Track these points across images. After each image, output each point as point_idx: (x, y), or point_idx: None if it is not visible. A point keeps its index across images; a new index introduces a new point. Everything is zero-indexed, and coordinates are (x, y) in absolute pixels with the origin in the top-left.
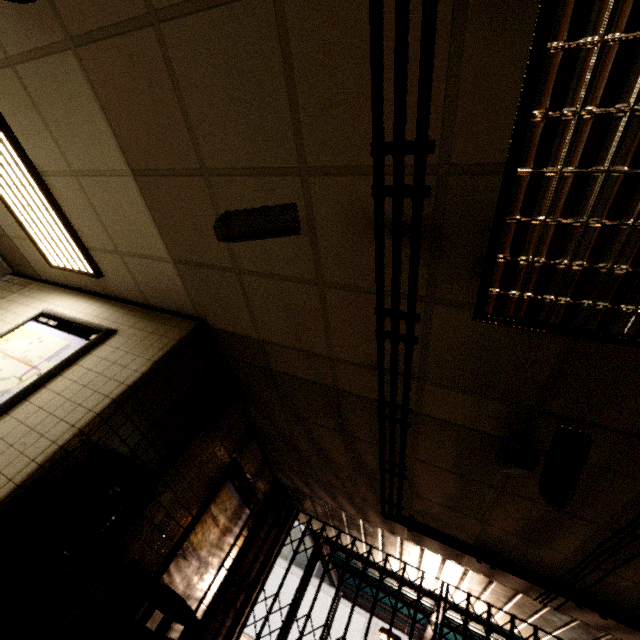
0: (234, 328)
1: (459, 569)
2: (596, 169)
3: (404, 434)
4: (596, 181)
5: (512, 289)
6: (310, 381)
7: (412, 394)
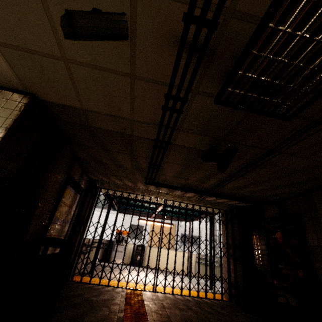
0: (61, 101)
1: (172, 195)
2: (298, 33)
3: (165, 153)
4: (294, 40)
5: (236, 90)
6: (116, 132)
7: (172, 136)
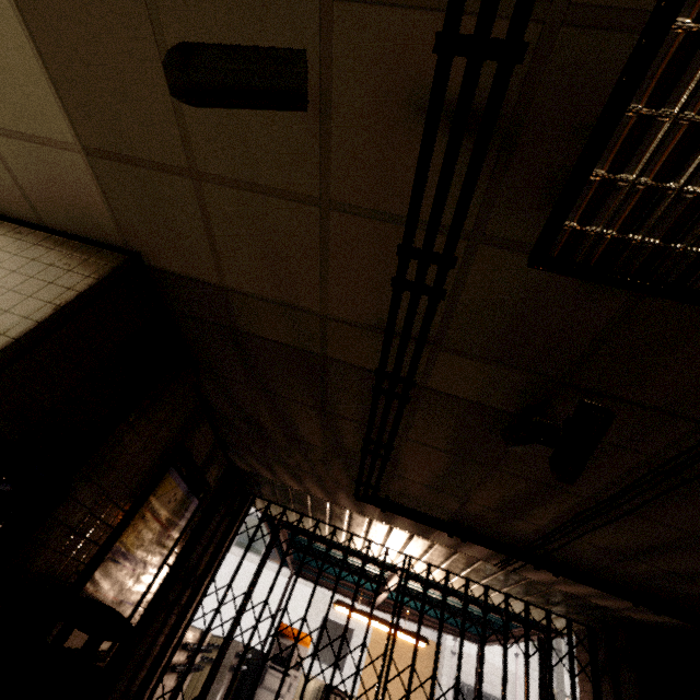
0: (185, 268)
1: (426, 543)
2: None
3: (401, 411)
4: None
5: (592, 224)
6: (290, 346)
7: (421, 364)
